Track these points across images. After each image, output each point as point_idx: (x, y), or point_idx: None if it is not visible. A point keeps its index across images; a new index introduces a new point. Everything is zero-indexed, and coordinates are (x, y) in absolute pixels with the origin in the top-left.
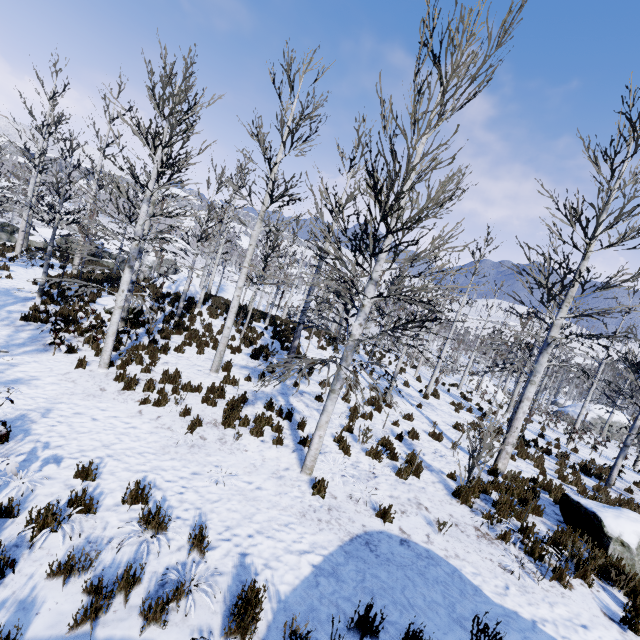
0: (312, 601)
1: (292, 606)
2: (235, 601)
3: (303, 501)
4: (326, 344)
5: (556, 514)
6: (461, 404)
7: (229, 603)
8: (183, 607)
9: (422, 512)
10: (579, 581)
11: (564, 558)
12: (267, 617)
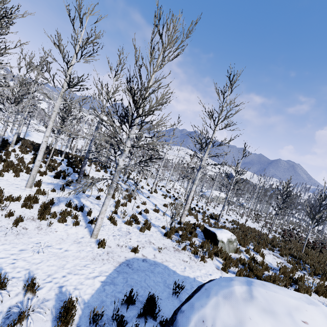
0: (102, 298)
1: (92, 304)
2: (58, 311)
3: (93, 252)
4: (100, 168)
5: (202, 235)
6: (166, 195)
7: (55, 313)
8: (25, 325)
9: (151, 245)
10: (209, 259)
11: (204, 251)
12: (78, 313)
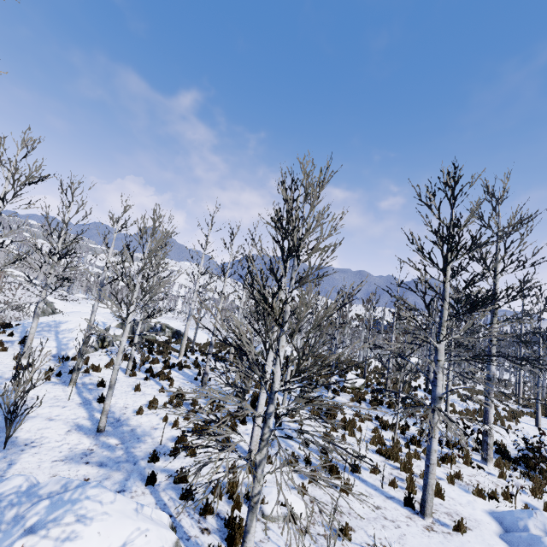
0: None
1: None
2: None
3: None
4: None
5: None
6: None
7: None
8: None
9: None
10: None
11: None
12: None
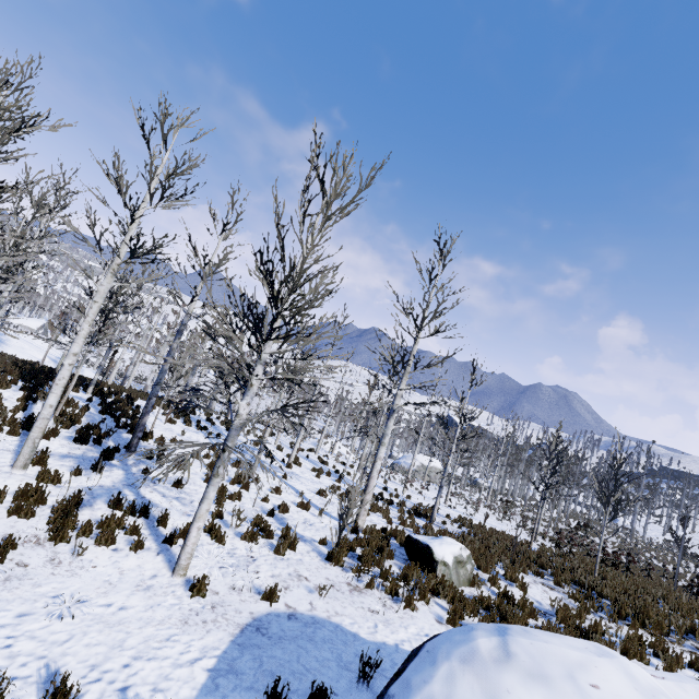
0: None
1: None
2: None
3: (182, 607)
4: (174, 416)
5: (402, 554)
6: (321, 469)
7: None
8: None
9: (303, 583)
10: (421, 602)
11: (411, 588)
12: None
